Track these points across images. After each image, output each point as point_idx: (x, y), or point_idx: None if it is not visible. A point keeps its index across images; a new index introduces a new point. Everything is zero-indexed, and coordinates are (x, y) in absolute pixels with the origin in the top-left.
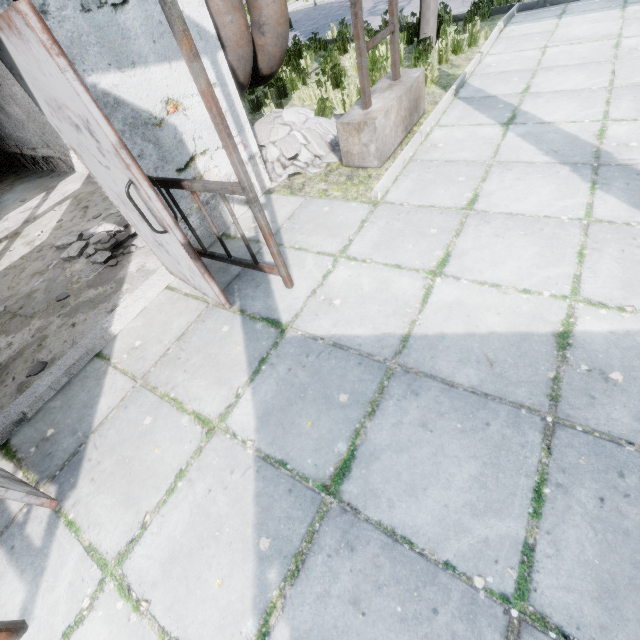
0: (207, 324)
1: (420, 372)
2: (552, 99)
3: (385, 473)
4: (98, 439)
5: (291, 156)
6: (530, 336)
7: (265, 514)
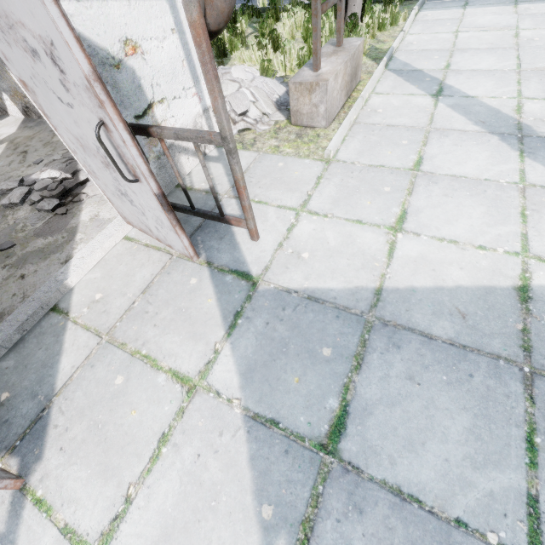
0: (173, 276)
1: (398, 325)
2: (471, 76)
3: (381, 429)
4: (63, 402)
5: (241, 112)
6: (494, 290)
7: (263, 479)
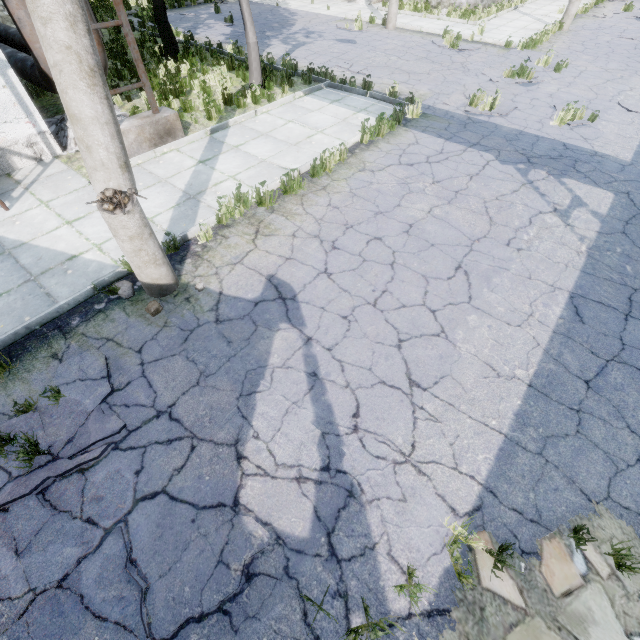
0: None
1: (13, 256)
2: (237, 156)
3: None
4: None
5: None
6: (65, 254)
7: None
